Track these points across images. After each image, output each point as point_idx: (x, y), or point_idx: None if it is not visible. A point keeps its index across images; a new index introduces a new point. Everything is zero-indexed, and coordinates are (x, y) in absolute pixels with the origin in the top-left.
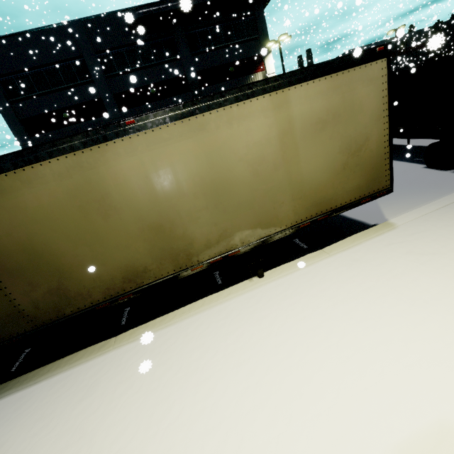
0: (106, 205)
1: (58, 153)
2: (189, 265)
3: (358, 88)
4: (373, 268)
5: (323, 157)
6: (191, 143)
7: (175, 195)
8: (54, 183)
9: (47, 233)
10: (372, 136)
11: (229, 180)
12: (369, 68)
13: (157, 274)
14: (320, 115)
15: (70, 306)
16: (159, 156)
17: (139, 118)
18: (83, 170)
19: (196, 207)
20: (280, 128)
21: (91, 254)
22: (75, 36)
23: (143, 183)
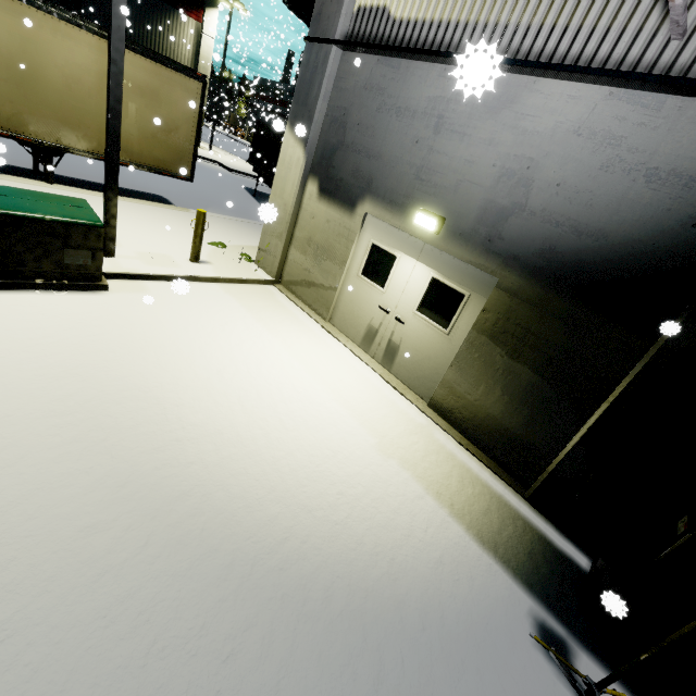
0: None
1: None
2: None
3: (177, 88)
4: (146, 212)
5: (137, 117)
6: (9, 20)
7: None
8: None
9: None
10: (182, 129)
11: (40, 75)
12: (188, 81)
13: None
14: (142, 85)
15: None
16: None
17: None
18: None
19: None
20: (103, 69)
21: None
22: None
23: None
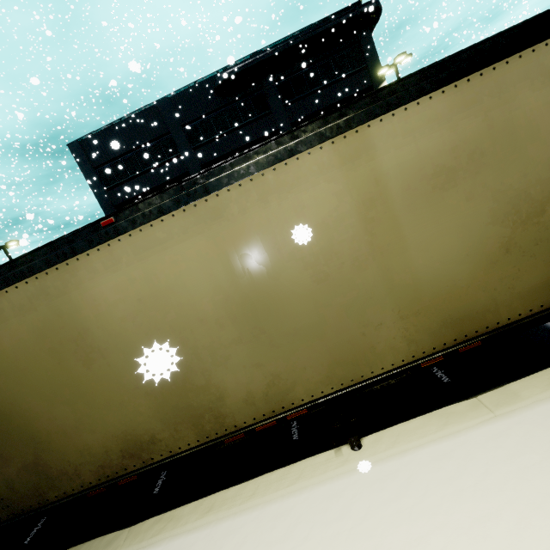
0: (86, 345)
1: (15, 279)
2: (221, 433)
3: (521, 95)
4: None
5: (457, 236)
6: (203, 241)
7: (186, 324)
8: (16, 319)
9: (14, 388)
10: None
11: (274, 293)
12: (542, 52)
13: (171, 446)
14: (441, 159)
15: (54, 489)
16: (155, 267)
17: (120, 213)
18: (50, 298)
19: (223, 340)
20: (359, 196)
21: (74, 416)
22: (163, 114)
23: (135, 309)
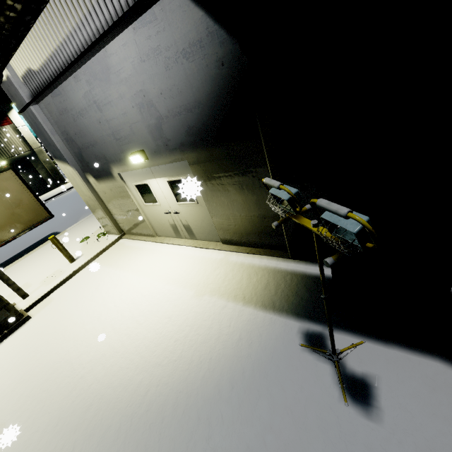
0: None
1: None
2: None
3: (1, 183)
4: (42, 252)
5: None
6: None
7: None
8: None
9: None
10: (23, 199)
11: None
12: (3, 175)
13: None
14: None
15: None
16: None
17: None
18: None
19: None
20: None
21: None
22: None
23: None
